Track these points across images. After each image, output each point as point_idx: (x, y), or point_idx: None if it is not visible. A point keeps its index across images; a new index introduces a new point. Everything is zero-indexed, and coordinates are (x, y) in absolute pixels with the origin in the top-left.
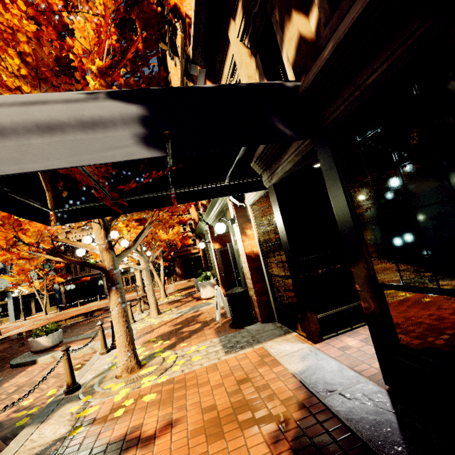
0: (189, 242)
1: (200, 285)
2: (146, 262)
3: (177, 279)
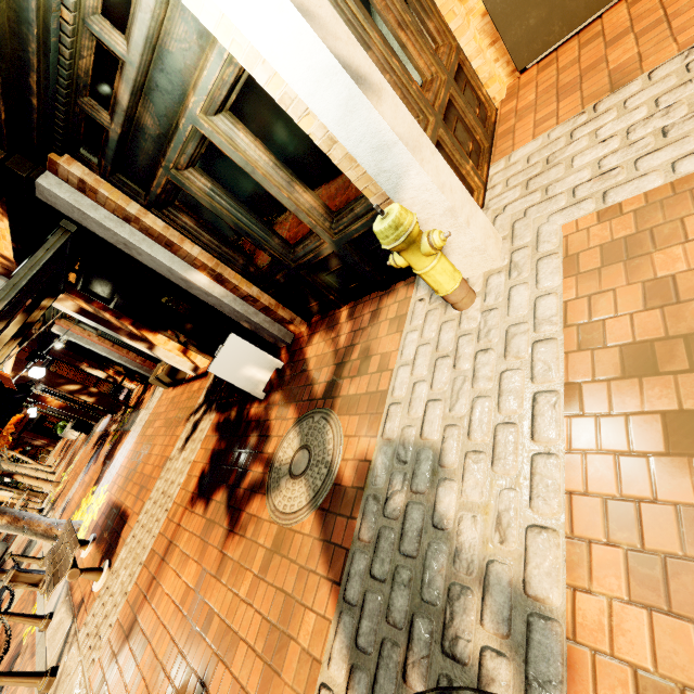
0: (19, 417)
1: (64, 435)
2: (5, 463)
3: (49, 450)
